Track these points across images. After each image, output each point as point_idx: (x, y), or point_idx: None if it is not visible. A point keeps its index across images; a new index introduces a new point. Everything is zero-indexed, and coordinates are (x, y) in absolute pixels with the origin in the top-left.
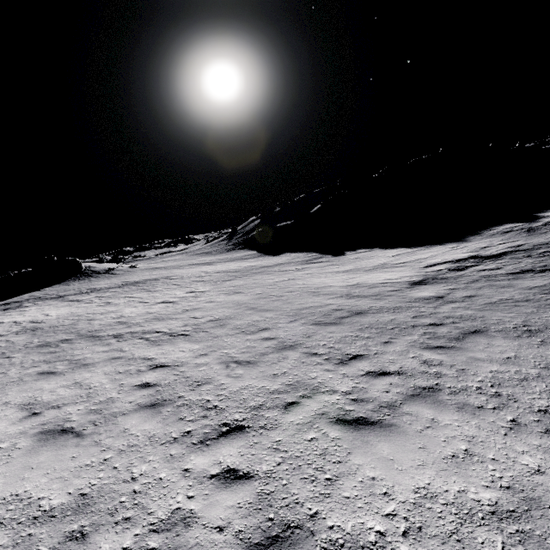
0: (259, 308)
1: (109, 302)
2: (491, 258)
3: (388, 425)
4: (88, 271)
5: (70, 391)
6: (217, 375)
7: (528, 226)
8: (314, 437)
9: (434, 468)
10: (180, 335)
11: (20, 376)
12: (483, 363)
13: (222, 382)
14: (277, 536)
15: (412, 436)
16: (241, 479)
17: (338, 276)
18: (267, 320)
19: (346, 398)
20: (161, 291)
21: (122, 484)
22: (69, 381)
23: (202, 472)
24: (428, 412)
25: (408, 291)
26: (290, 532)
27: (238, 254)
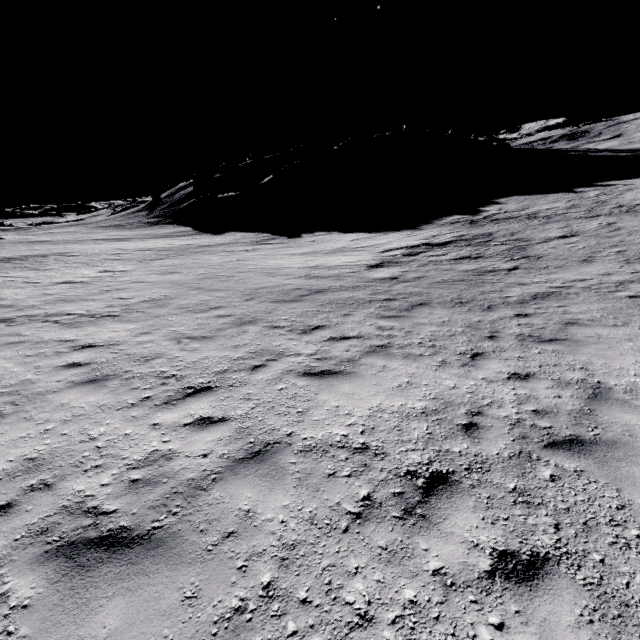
0: (206, 288)
1: None
2: (439, 245)
3: (349, 373)
4: None
5: None
6: (169, 350)
7: (471, 218)
8: (284, 387)
9: (384, 395)
10: (105, 316)
11: None
12: (425, 326)
13: (176, 356)
14: (259, 451)
15: (368, 378)
16: (217, 422)
17: (295, 258)
18: (219, 299)
19: (311, 358)
20: (58, 270)
21: (79, 444)
22: None
23: (174, 423)
24: (381, 362)
25: (366, 273)
26: (271, 447)
27: (166, 230)
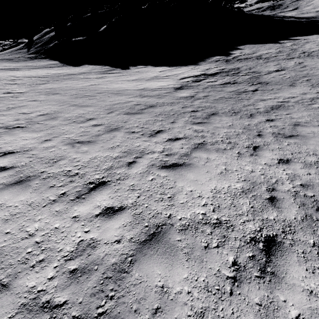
0: (80, 105)
1: None
2: (211, 75)
3: (189, 164)
4: None
5: None
6: (68, 153)
7: (226, 58)
8: (153, 178)
9: (215, 180)
10: (15, 128)
11: None
12: (220, 129)
13: (74, 157)
14: (154, 233)
15: (201, 168)
16: (118, 211)
17: (129, 83)
18: (90, 112)
19: (162, 154)
20: None
21: (22, 241)
22: None
23: (88, 215)
24: (204, 155)
25: (175, 93)
26: (160, 228)
27: (42, 63)
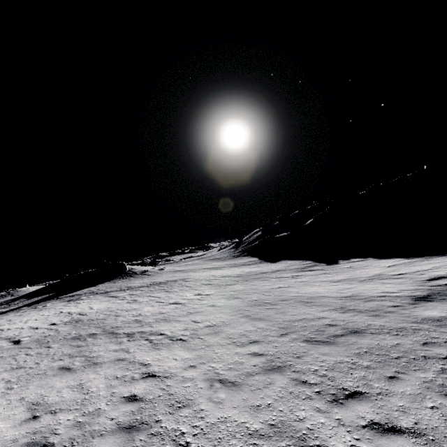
0: (252, 316)
1: (136, 300)
2: None
3: None
4: (130, 271)
5: (71, 393)
6: (199, 397)
7: None
8: None
9: None
10: (178, 340)
11: (46, 369)
12: None
13: (201, 408)
14: None
15: None
16: None
17: (331, 285)
18: (259, 330)
19: None
20: (176, 292)
21: None
22: (76, 380)
23: None
24: None
25: (412, 308)
26: None
27: (242, 260)
